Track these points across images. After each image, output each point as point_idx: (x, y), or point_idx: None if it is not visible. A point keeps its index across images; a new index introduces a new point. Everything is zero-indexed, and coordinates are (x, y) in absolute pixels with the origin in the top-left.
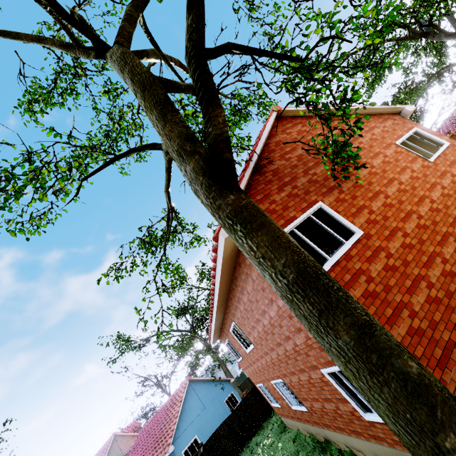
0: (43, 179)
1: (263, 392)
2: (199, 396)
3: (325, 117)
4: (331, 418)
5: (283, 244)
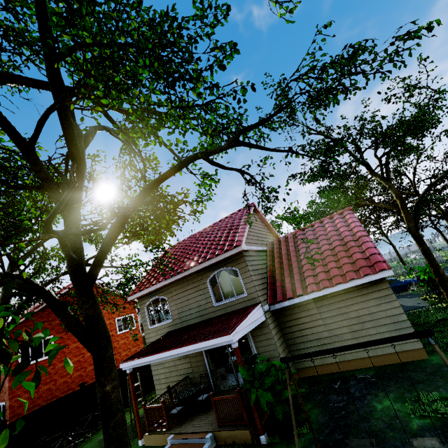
0: None
1: None
2: None
3: None
4: None
5: None
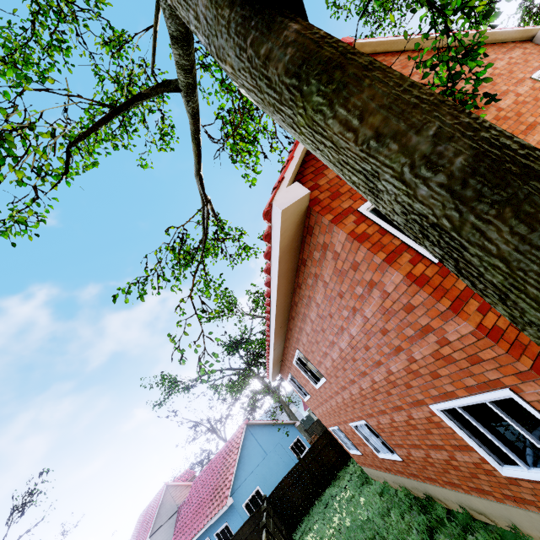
0: (10, 144)
1: (338, 436)
2: (259, 442)
3: (431, 24)
4: (439, 471)
5: (426, 96)
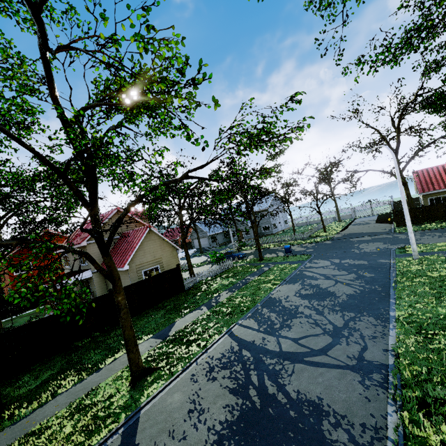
0: None
1: None
2: None
3: None
4: None
5: None
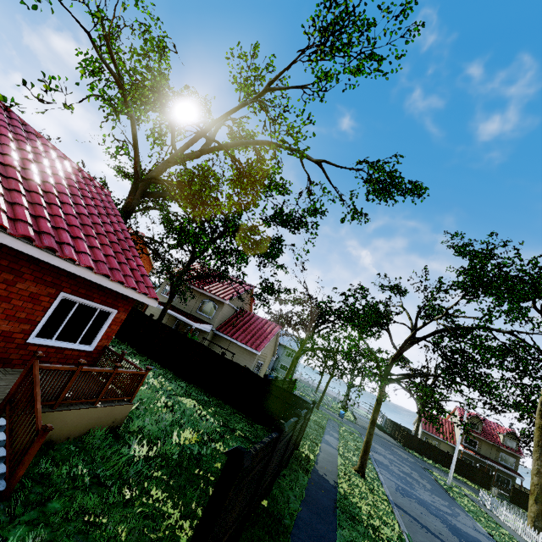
0: None
1: None
2: None
3: None
4: None
5: None
